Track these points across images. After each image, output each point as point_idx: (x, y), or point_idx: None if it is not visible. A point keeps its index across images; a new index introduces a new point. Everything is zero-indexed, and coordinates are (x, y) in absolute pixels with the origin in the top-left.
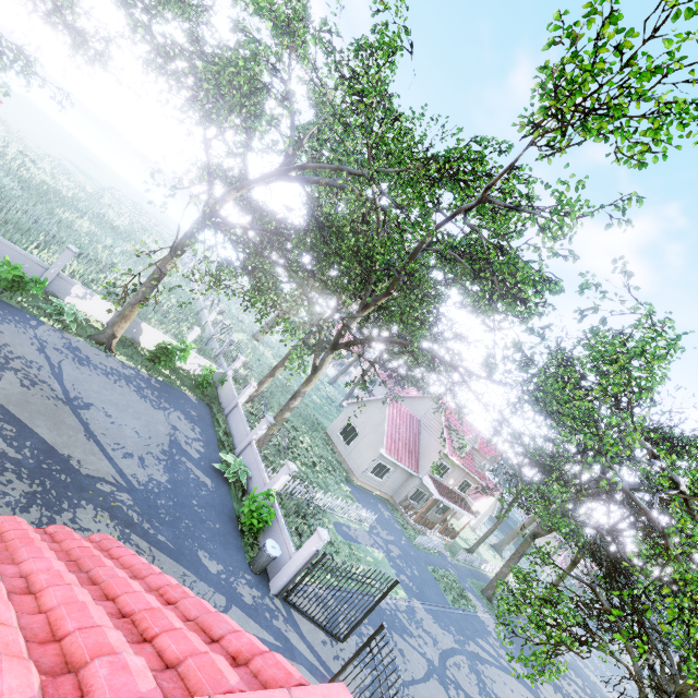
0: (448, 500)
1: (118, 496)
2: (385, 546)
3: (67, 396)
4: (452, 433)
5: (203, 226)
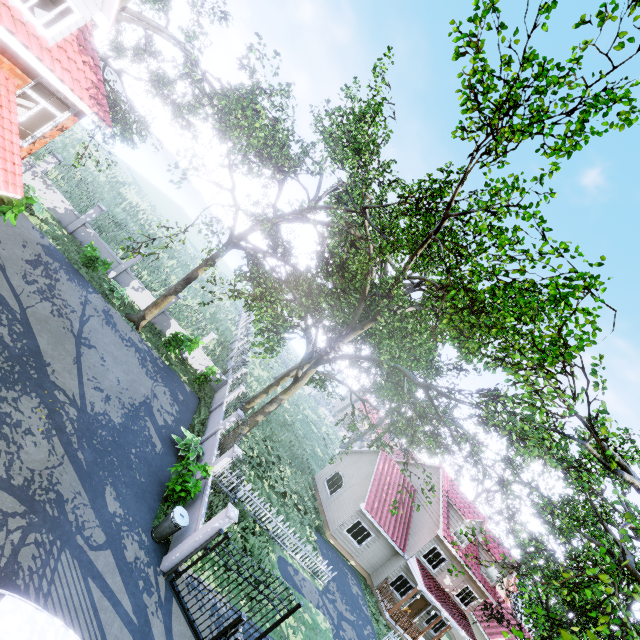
0: (437, 599)
1: (66, 407)
2: (337, 619)
3: (79, 334)
4: (450, 512)
5: (231, 242)
